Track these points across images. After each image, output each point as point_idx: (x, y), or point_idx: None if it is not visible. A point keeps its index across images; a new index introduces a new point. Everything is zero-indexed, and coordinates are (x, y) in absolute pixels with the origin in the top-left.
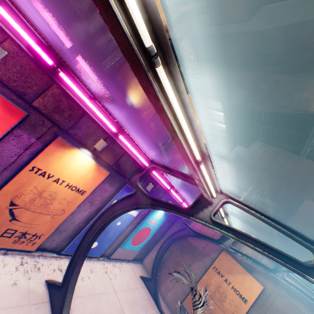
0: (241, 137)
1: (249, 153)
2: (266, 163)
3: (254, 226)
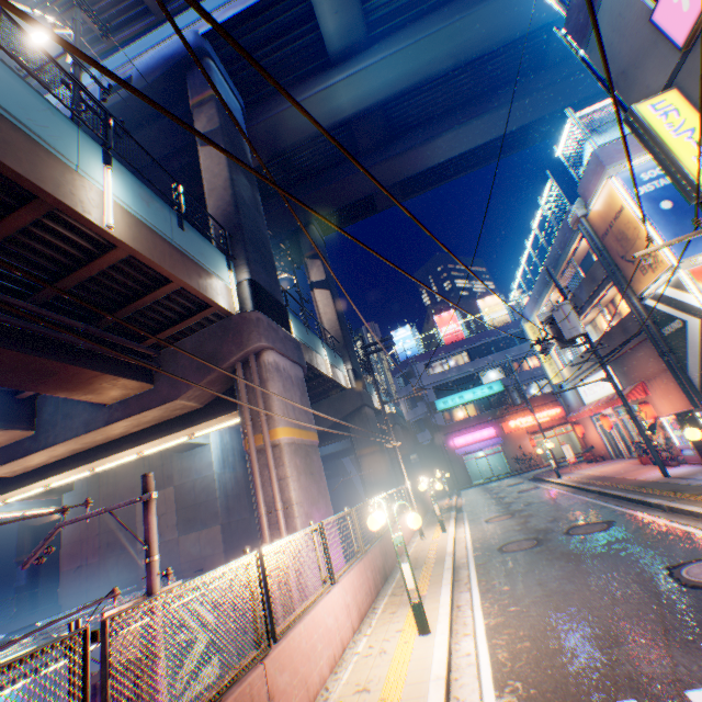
0: (47, 494)
1: (79, 493)
2: (97, 491)
3: (122, 566)
